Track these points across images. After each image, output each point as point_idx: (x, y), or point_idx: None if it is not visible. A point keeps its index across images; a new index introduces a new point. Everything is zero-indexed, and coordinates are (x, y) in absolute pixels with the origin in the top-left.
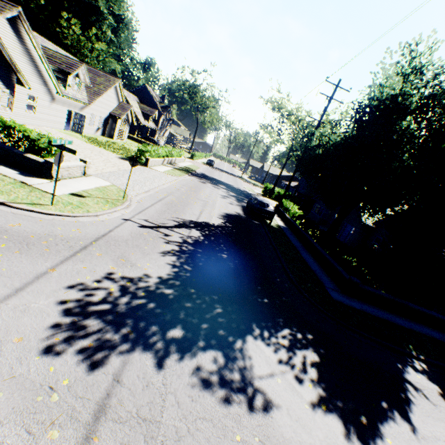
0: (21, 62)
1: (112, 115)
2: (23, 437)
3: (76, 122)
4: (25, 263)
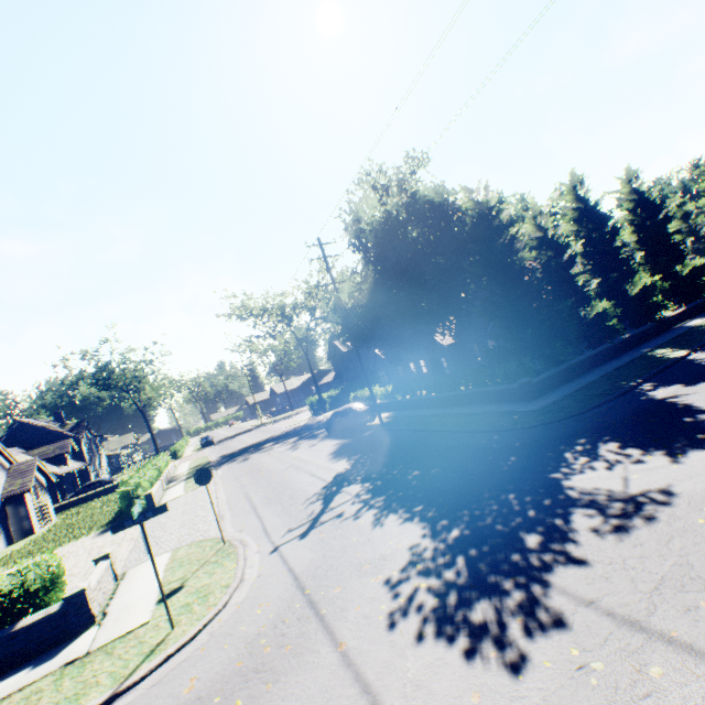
0: None
1: (9, 498)
2: (651, 702)
3: None
4: (304, 678)
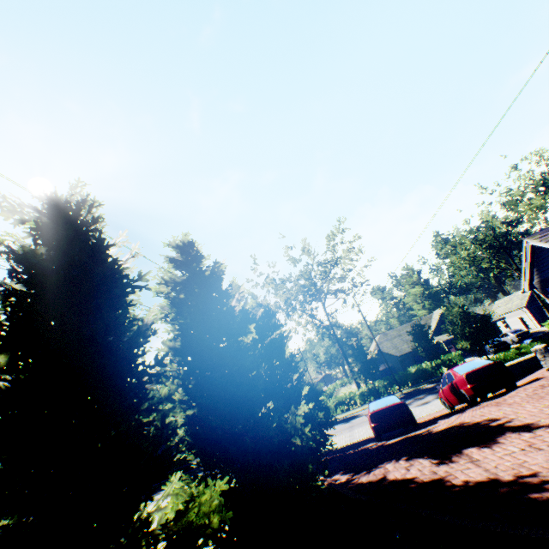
0: None
1: None
2: None
3: None
4: None
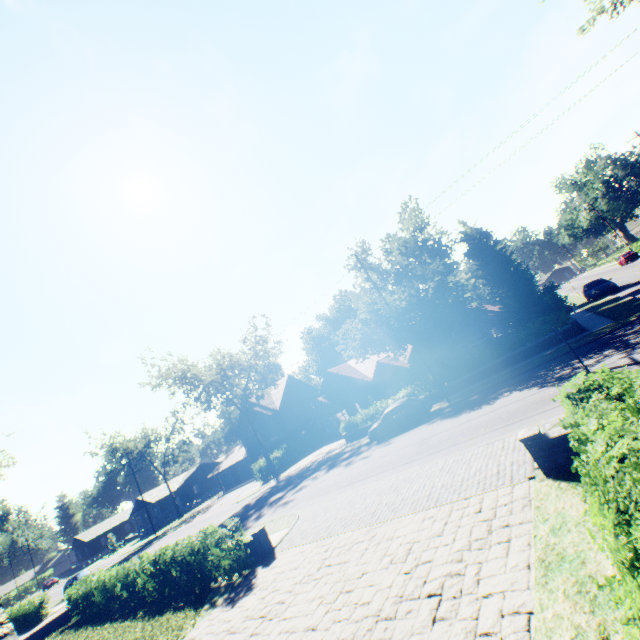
0: None
1: None
2: None
3: None
4: None
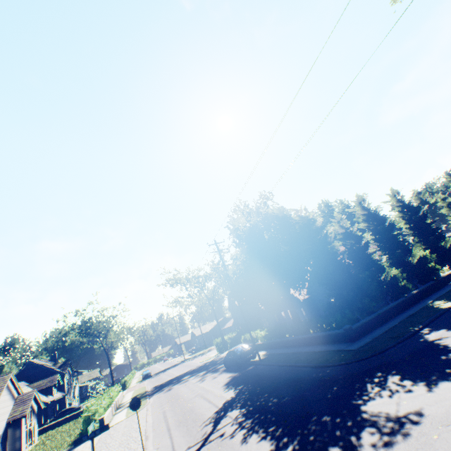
0: None
1: (11, 421)
2: None
3: None
4: None
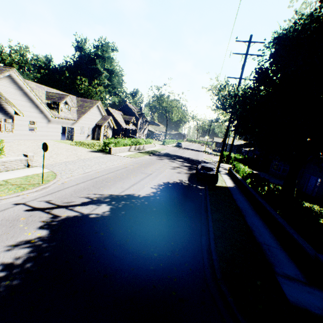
0: (21, 101)
1: (97, 125)
2: None
3: (69, 133)
4: None
